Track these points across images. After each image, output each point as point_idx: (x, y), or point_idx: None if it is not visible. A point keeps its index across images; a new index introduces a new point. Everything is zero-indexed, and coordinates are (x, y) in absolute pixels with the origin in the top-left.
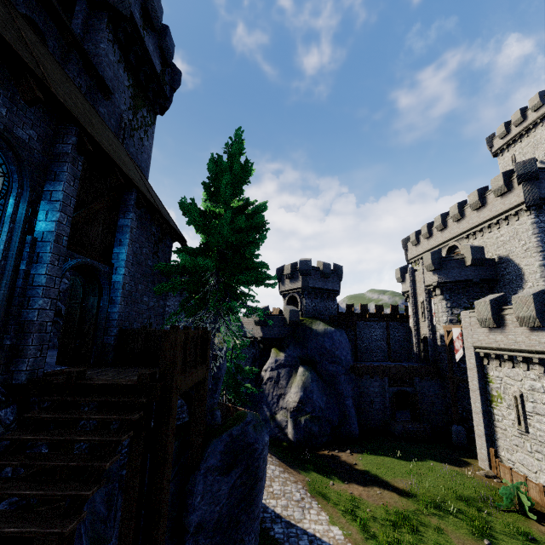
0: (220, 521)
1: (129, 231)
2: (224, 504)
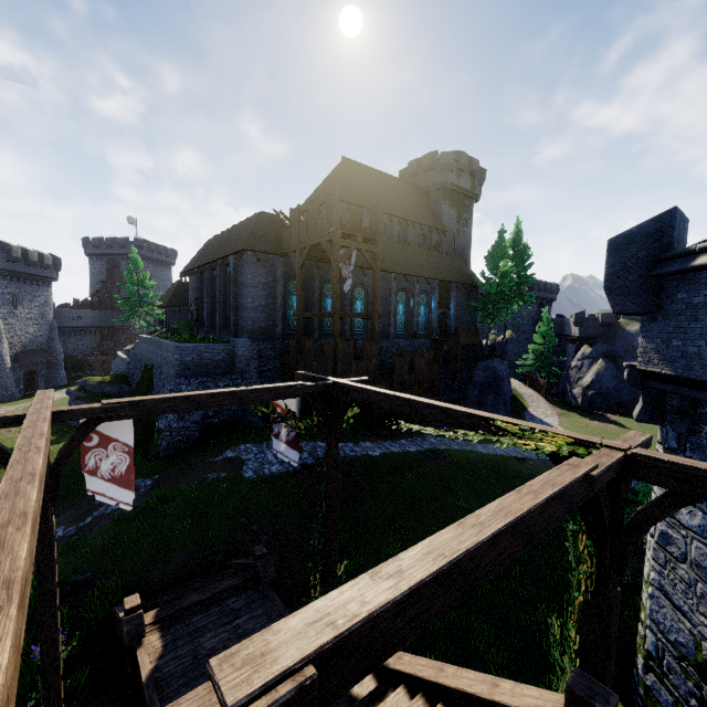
0: (482, 384)
1: (454, 297)
2: (483, 380)
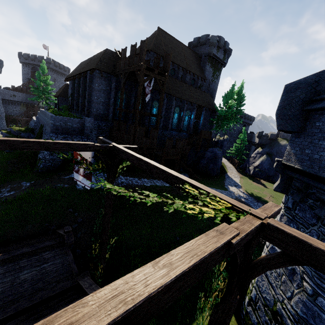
0: (209, 158)
1: (203, 114)
2: (209, 156)
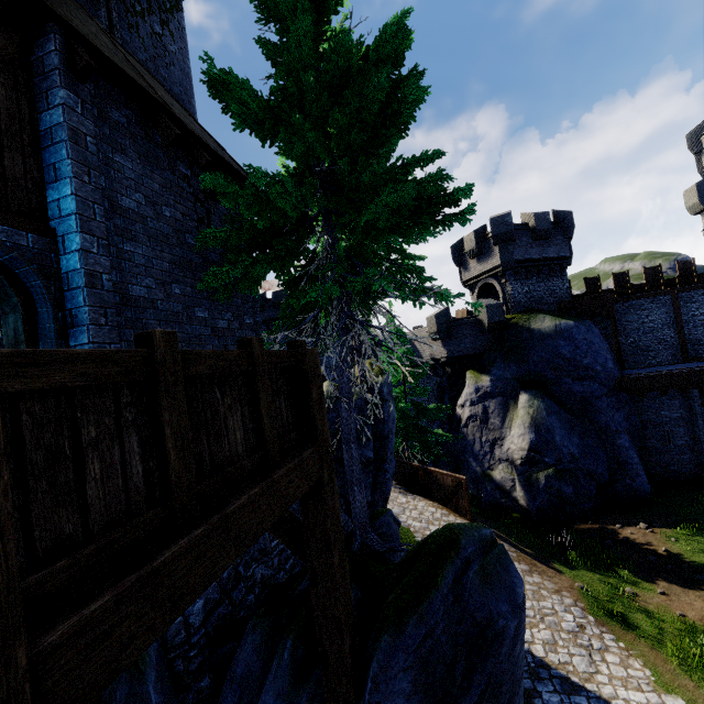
0: None
1: (64, 137)
2: None
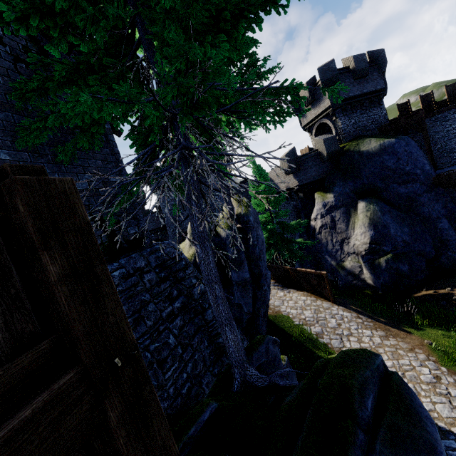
0: None
1: None
2: None
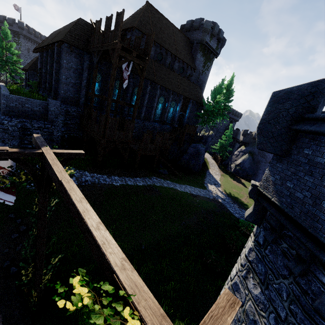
0: (191, 154)
1: (189, 107)
2: (192, 152)
